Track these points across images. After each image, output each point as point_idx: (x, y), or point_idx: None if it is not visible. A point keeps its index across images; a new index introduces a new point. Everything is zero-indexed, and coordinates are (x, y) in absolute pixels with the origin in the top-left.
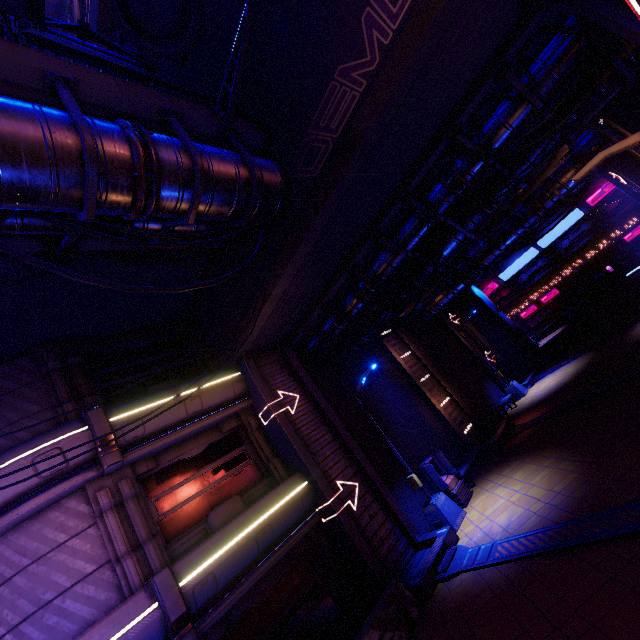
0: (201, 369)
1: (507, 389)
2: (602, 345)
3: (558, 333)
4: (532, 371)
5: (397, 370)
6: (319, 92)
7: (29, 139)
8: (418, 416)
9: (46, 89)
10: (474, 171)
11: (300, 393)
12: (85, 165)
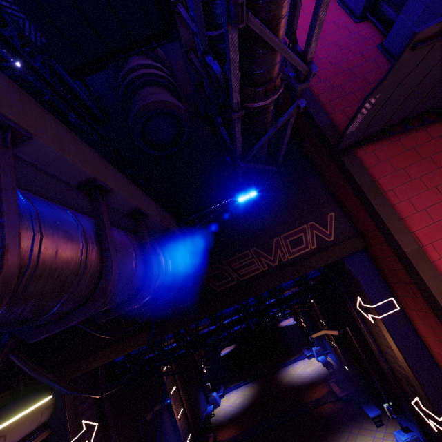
0: (3, 382)
1: (211, 398)
2: (263, 379)
3: (232, 349)
4: (223, 383)
5: (159, 382)
6: (238, 249)
7: (125, 279)
8: (164, 431)
9: (129, 215)
10: (271, 302)
11: (97, 418)
12: (139, 295)
